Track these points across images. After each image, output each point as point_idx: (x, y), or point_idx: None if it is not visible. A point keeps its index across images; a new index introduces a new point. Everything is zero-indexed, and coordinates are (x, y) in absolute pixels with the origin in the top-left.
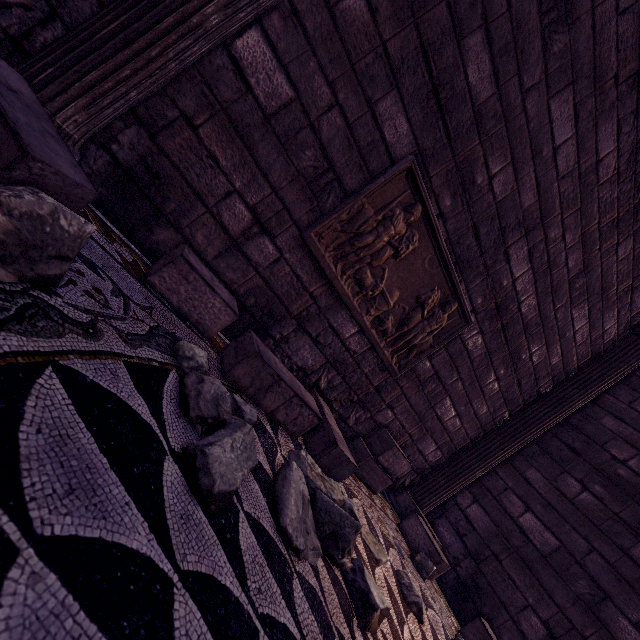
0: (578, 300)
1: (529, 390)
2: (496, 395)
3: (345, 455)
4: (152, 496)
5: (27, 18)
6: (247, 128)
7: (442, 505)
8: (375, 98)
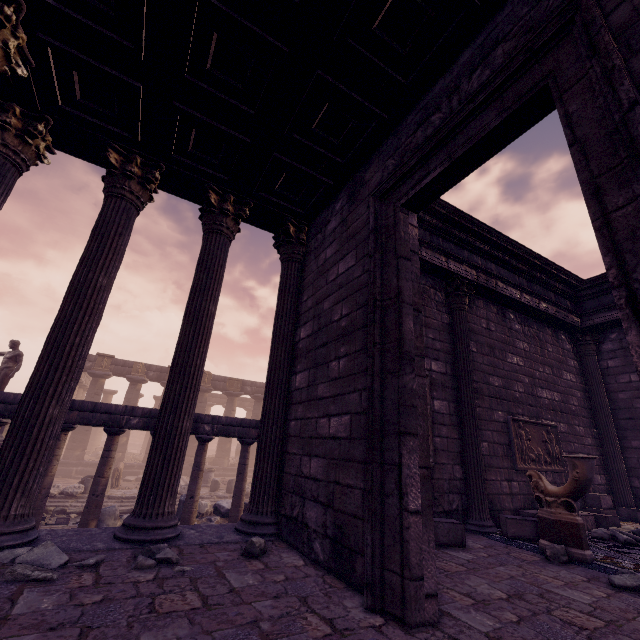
0: (560, 374)
1: (587, 413)
2: (585, 430)
3: (612, 517)
4: (637, 549)
5: (460, 502)
6: (489, 463)
7: (633, 495)
8: (493, 418)
